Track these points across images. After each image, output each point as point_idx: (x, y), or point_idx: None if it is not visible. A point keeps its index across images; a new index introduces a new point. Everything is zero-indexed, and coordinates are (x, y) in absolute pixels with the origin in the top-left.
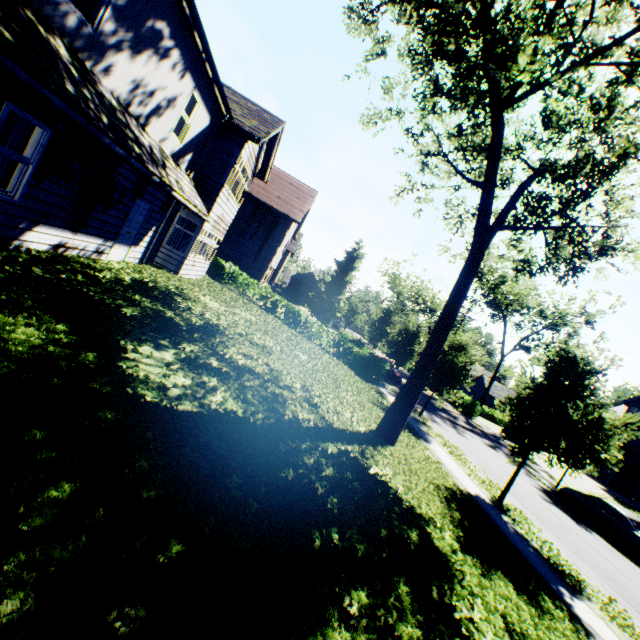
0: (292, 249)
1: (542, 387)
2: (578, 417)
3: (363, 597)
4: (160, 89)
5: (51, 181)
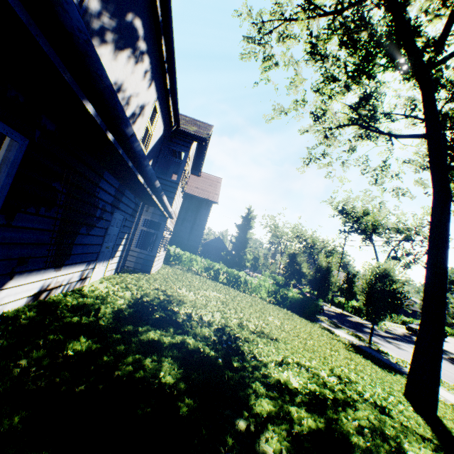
0: None
1: None
2: None
3: None
4: (134, 95)
5: (27, 212)
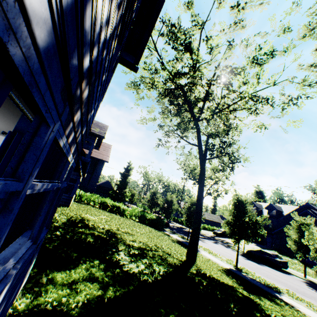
0: None
1: (235, 213)
2: (251, 221)
3: None
4: None
5: None
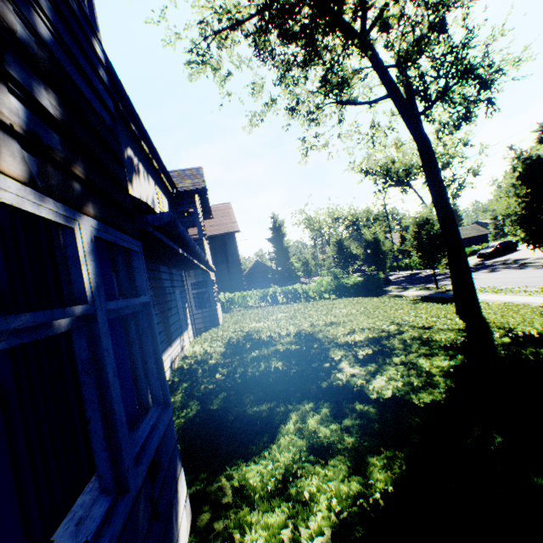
0: None
1: (530, 195)
2: None
3: None
4: (147, 199)
5: None
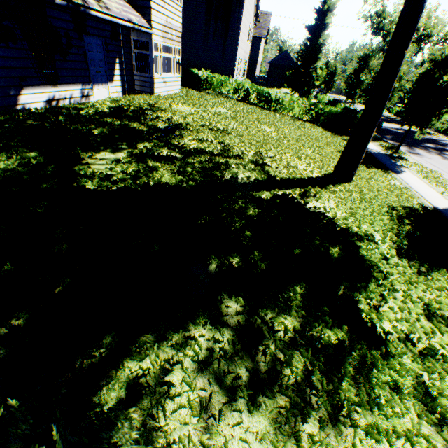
0: (263, 35)
1: None
2: None
3: (242, 301)
4: None
5: (2, 47)
